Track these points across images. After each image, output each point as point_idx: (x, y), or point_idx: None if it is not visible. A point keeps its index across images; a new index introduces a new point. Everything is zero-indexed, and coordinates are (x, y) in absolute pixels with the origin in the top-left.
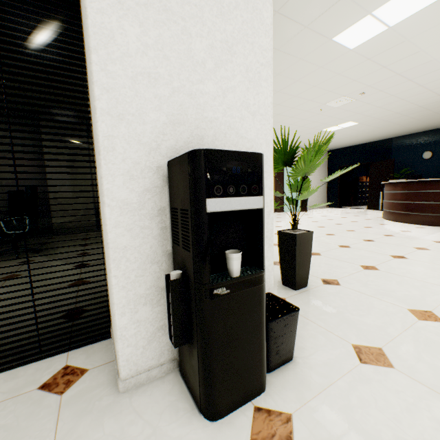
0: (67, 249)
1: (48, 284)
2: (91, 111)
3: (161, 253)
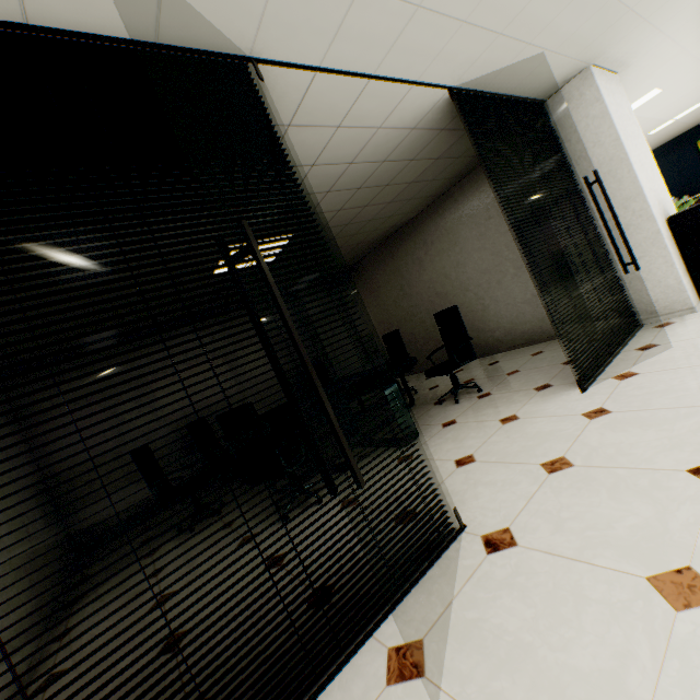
0: (426, 382)
1: (617, 301)
2: (593, 218)
3: (678, 255)
